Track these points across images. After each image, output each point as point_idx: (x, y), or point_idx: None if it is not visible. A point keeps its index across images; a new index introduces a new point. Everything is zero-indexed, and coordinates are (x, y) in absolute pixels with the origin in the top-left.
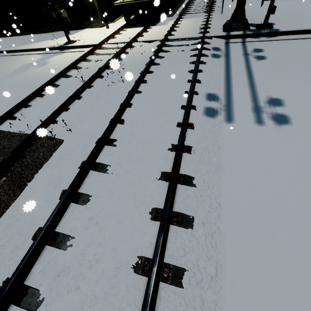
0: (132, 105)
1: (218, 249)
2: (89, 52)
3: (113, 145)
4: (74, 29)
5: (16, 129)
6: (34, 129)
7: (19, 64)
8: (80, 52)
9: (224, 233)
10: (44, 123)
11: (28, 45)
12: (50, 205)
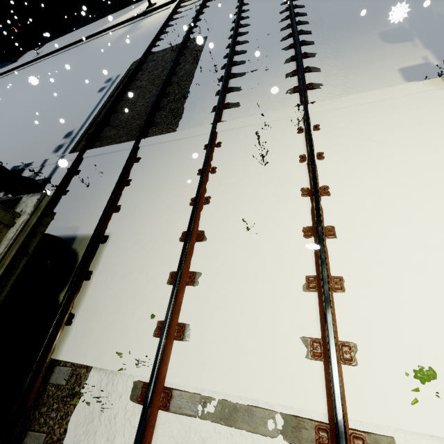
0: (246, 4)
1: (321, 15)
2: (180, 1)
3: (245, 18)
4: (141, 0)
5: (165, 47)
6: (180, 41)
7: (113, 38)
8: (166, 10)
9: (323, 13)
10: (187, 33)
11: (106, 25)
12: (226, 41)
